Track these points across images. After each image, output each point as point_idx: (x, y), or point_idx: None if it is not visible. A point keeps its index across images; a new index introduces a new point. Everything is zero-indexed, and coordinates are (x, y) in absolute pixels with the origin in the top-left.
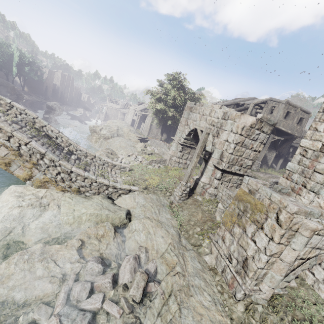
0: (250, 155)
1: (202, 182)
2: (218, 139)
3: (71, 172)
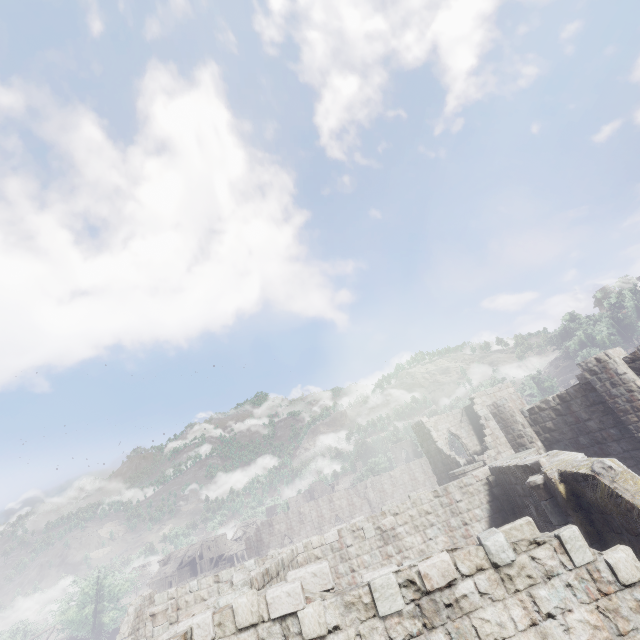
0: None
1: None
2: None
3: None
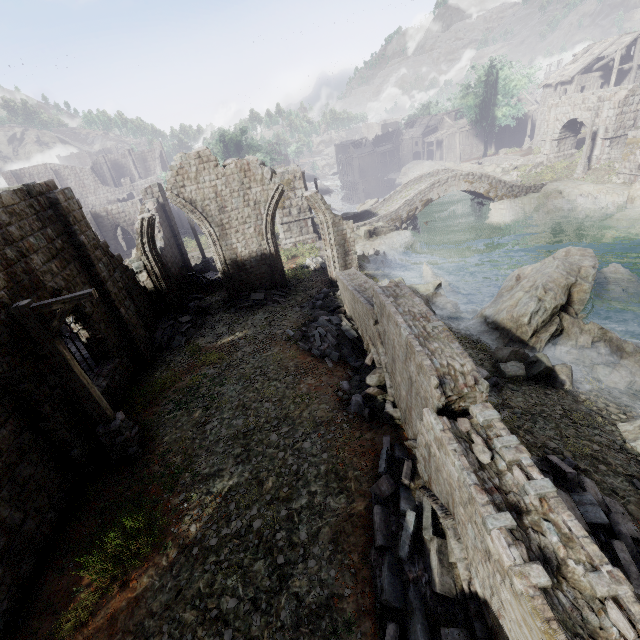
0: (630, 117)
1: (594, 156)
2: (599, 120)
3: (513, 186)
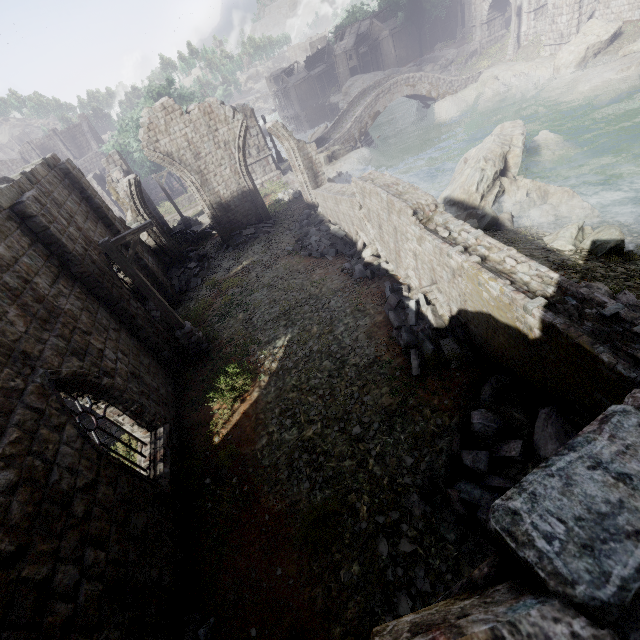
0: None
1: (522, 33)
2: None
3: (452, 81)
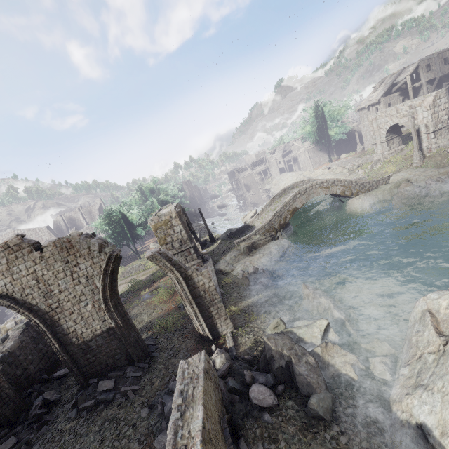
0: (443, 114)
1: (424, 147)
2: (417, 121)
3: (363, 183)
